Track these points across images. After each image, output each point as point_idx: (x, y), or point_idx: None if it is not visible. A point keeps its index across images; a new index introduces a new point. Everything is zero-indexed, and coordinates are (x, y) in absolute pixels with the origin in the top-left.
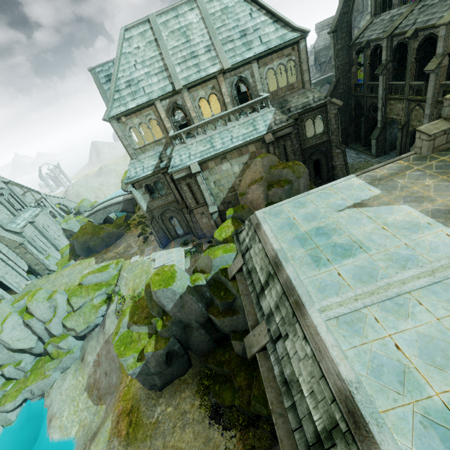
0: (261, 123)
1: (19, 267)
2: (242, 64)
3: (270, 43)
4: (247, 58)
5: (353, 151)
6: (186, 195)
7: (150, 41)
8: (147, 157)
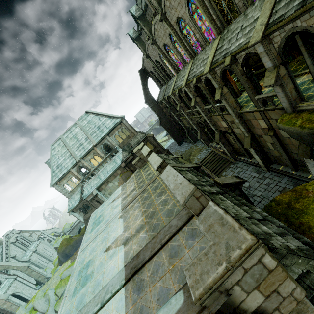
0: (118, 159)
1: (30, 283)
2: (101, 139)
3: (110, 127)
4: (102, 137)
5: (186, 143)
6: (98, 206)
7: (63, 146)
8: (75, 195)
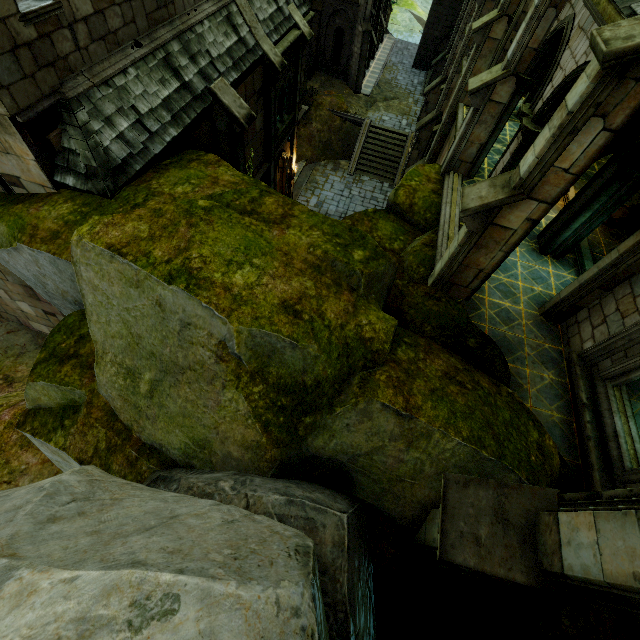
0: None
1: None
2: None
3: None
4: None
5: (423, 79)
6: None
7: None
8: None
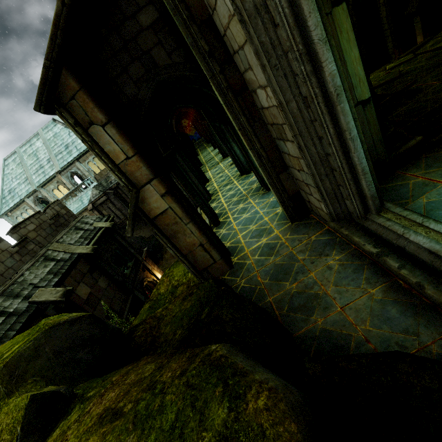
0: (86, 198)
1: None
2: (68, 165)
3: (81, 149)
4: (69, 162)
5: None
6: None
7: (19, 164)
8: None
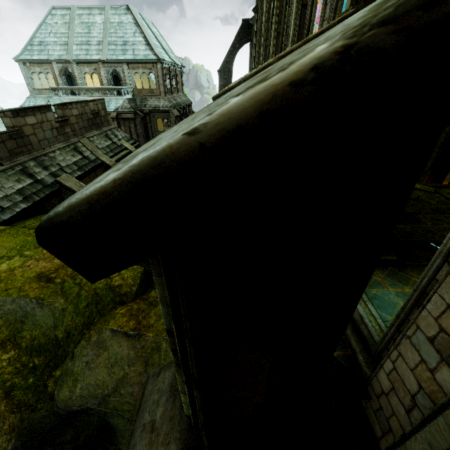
0: (114, 104)
1: None
2: (115, 61)
3: (137, 56)
4: (119, 59)
5: None
6: None
7: (66, 22)
8: (41, 98)
